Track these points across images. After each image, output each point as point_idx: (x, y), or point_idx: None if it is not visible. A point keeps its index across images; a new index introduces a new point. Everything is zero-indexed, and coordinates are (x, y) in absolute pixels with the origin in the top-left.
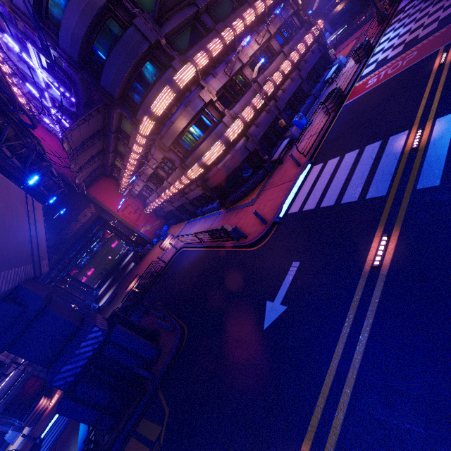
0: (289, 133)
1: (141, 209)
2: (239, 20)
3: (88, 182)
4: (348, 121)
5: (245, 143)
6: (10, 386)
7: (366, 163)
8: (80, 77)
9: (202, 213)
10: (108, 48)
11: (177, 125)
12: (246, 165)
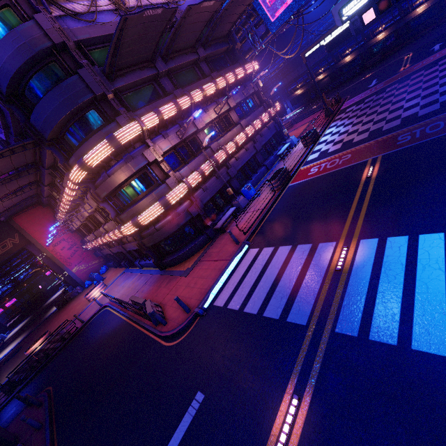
0: (236, 202)
1: (79, 245)
2: (199, 91)
3: (16, 210)
4: (288, 206)
5: (189, 206)
6: None
7: (295, 267)
8: (8, 110)
9: (140, 265)
10: (46, 89)
11: (113, 179)
12: (188, 228)
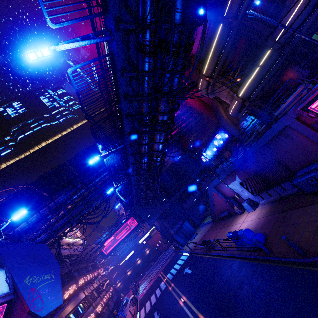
0: (119, 317)
1: None
2: (93, 273)
3: None
4: (144, 298)
5: None
6: None
7: (158, 290)
8: None
9: None
10: None
11: (71, 305)
12: None
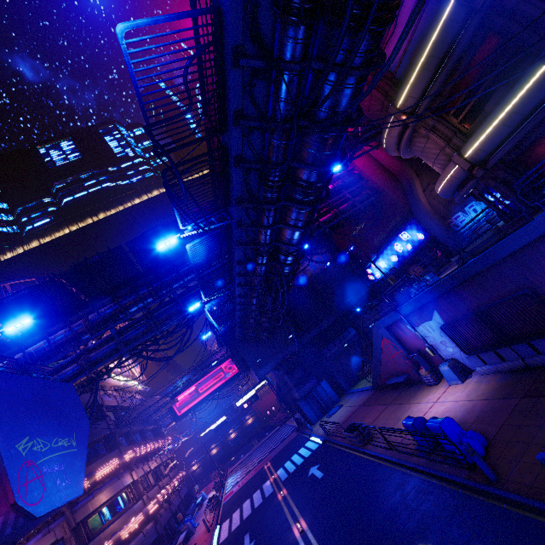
0: (186, 526)
1: None
2: (153, 443)
3: None
4: (233, 502)
5: (155, 525)
6: None
7: (258, 495)
8: None
9: None
10: None
11: (106, 493)
12: None
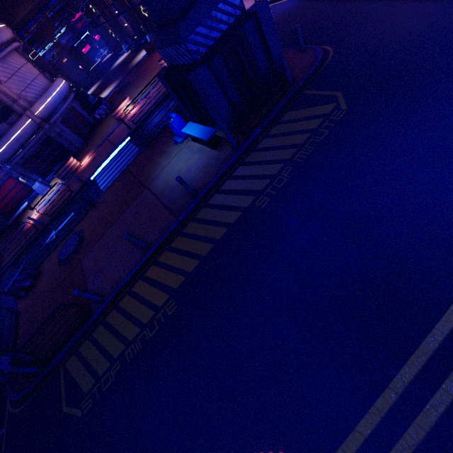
0: None
1: None
2: None
3: None
4: None
5: None
6: (26, 138)
7: None
8: None
9: None
10: None
11: None
12: None
